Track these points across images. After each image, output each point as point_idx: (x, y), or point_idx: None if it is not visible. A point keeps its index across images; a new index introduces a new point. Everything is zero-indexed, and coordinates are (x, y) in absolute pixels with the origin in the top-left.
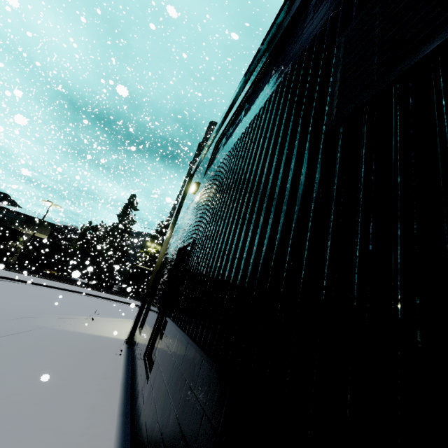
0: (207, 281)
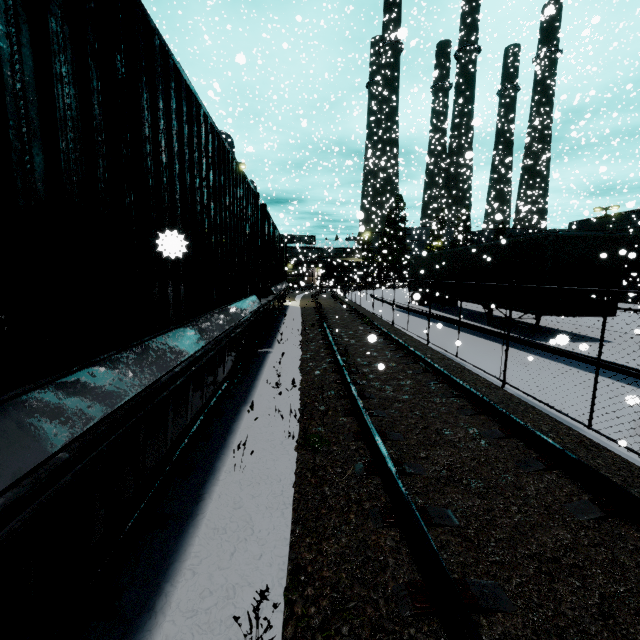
0: (638, 275)
